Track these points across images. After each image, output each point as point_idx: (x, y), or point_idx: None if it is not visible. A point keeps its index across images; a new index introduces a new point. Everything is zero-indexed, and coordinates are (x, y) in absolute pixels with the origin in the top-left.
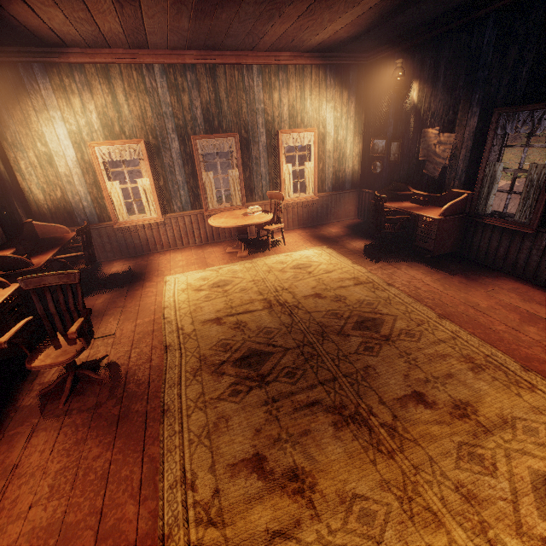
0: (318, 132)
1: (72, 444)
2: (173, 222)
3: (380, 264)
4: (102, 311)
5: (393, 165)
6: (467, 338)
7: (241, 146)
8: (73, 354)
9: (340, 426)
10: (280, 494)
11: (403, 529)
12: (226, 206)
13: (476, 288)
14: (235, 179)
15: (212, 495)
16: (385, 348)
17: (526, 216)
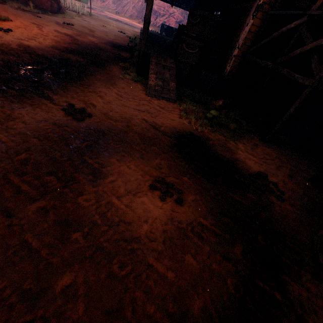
0: None
1: None
2: None
3: None
4: None
5: None
6: None
7: None
8: None
9: None
10: None
11: None
12: None
13: None
14: None
15: None
16: None
17: None
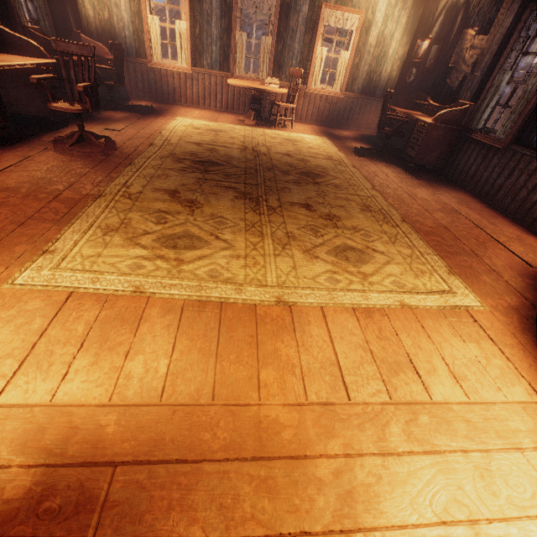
0: (365, 18)
1: (67, 160)
2: (200, 78)
3: (361, 158)
4: (118, 120)
5: (426, 73)
6: (380, 201)
7: (281, 11)
8: (80, 108)
9: (239, 198)
10: (177, 204)
11: (237, 231)
12: (252, 76)
13: (427, 189)
14: (266, 49)
15: (137, 192)
16: (309, 186)
17: (505, 131)
